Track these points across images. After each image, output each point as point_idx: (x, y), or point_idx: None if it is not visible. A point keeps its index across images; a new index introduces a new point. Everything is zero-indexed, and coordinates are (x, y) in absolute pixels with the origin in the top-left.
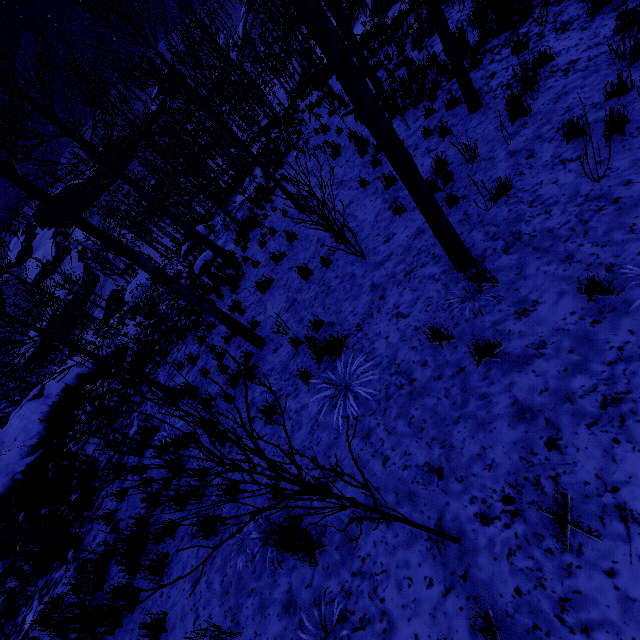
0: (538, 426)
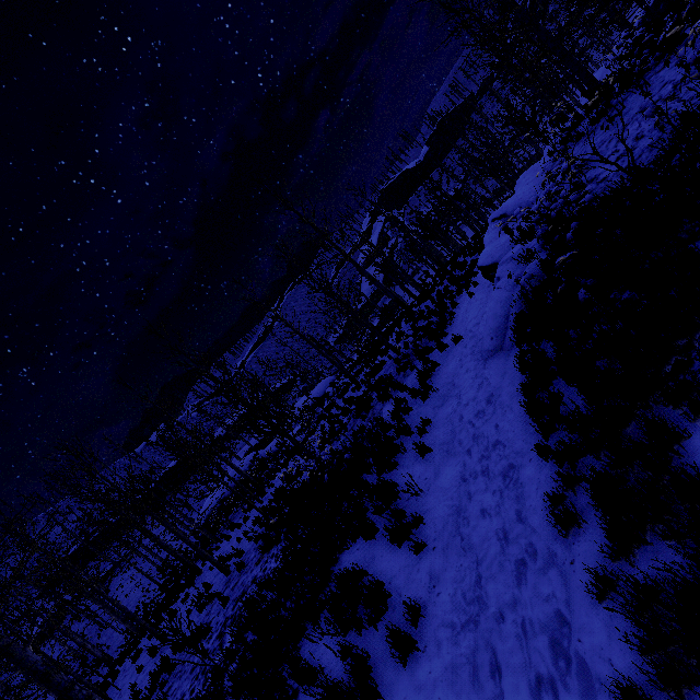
0: (125, 692)
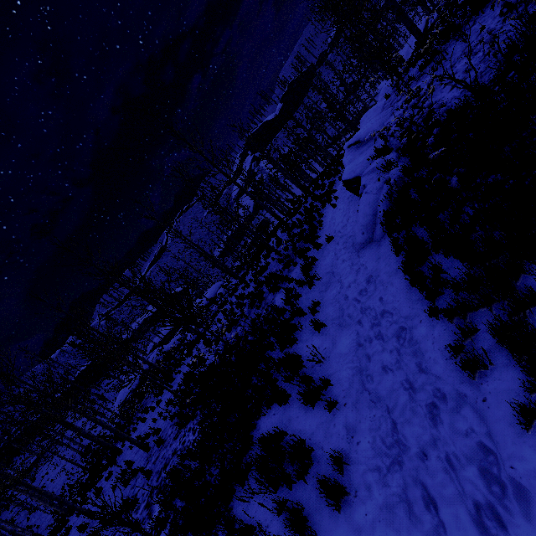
0: None
